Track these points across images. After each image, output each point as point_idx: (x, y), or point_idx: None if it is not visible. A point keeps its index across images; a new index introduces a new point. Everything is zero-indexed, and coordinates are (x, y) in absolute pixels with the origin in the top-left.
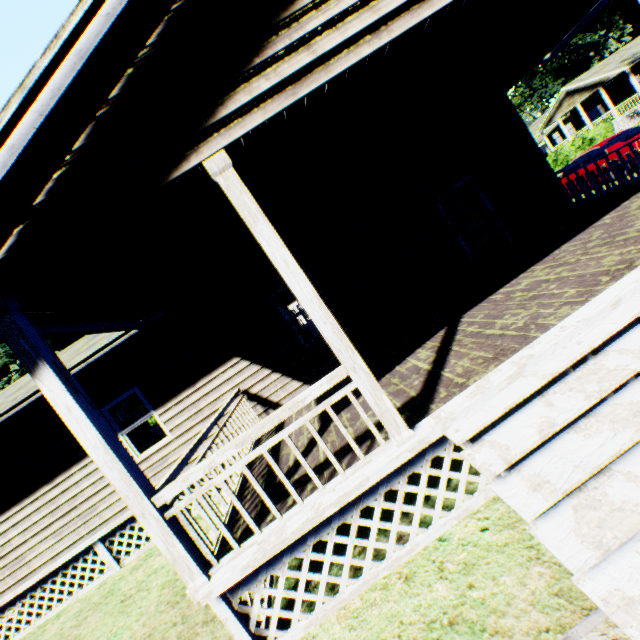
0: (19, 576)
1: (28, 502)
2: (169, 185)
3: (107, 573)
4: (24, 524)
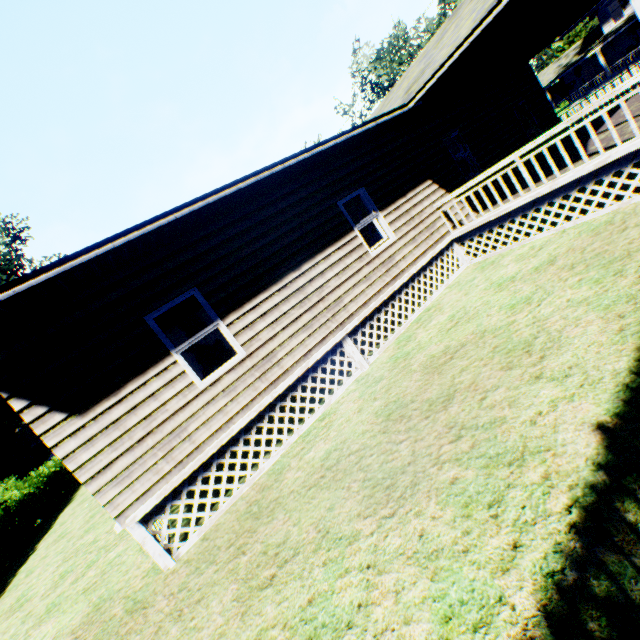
0: (269, 379)
1: (274, 290)
2: None
3: (354, 375)
4: (272, 315)
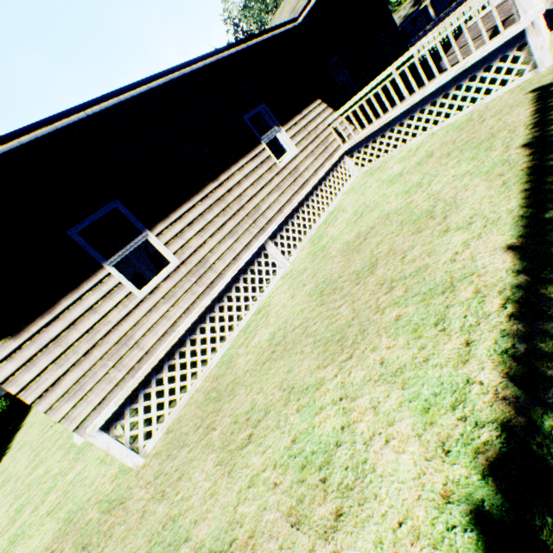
0: (205, 283)
1: (197, 200)
2: None
3: (279, 273)
4: (198, 224)
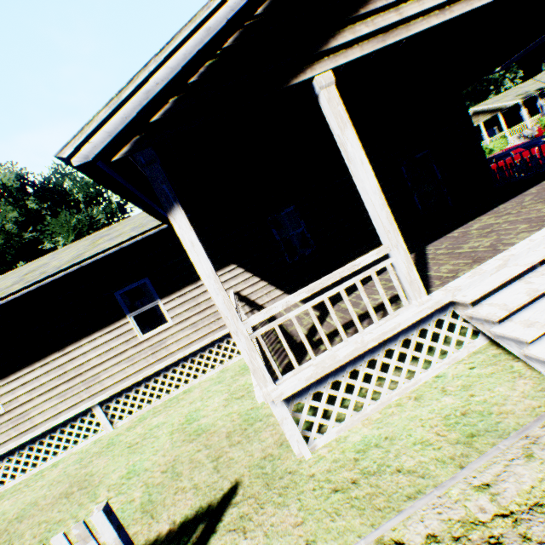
0: (21, 429)
1: (38, 366)
2: (288, 89)
3: (100, 433)
4: (32, 384)
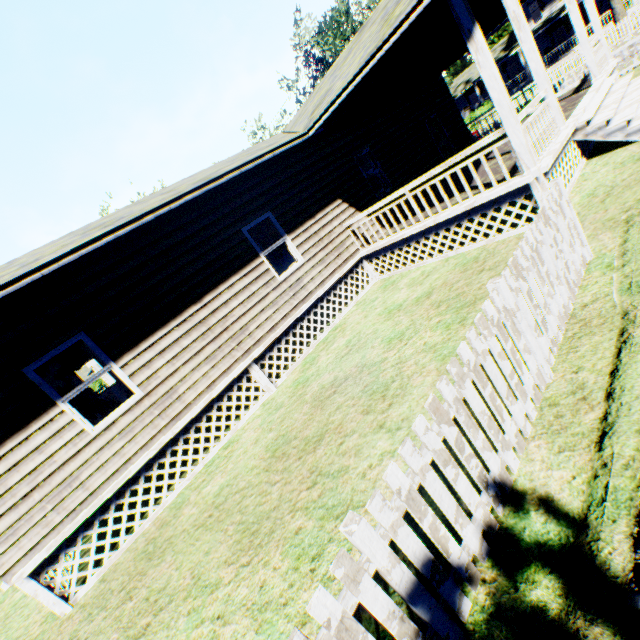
0: (170, 415)
1: (174, 325)
2: None
3: (262, 399)
4: (171, 351)
